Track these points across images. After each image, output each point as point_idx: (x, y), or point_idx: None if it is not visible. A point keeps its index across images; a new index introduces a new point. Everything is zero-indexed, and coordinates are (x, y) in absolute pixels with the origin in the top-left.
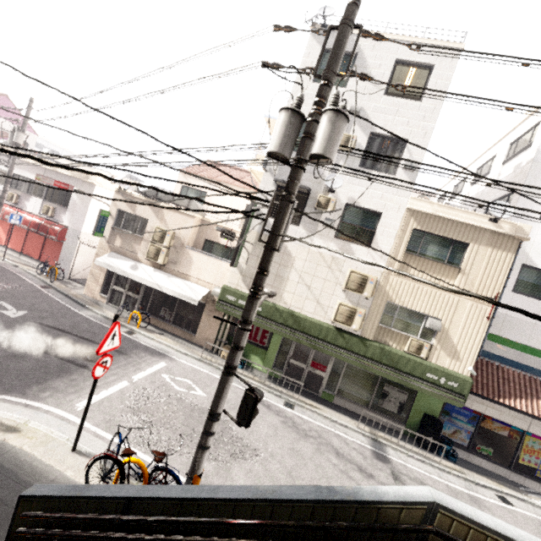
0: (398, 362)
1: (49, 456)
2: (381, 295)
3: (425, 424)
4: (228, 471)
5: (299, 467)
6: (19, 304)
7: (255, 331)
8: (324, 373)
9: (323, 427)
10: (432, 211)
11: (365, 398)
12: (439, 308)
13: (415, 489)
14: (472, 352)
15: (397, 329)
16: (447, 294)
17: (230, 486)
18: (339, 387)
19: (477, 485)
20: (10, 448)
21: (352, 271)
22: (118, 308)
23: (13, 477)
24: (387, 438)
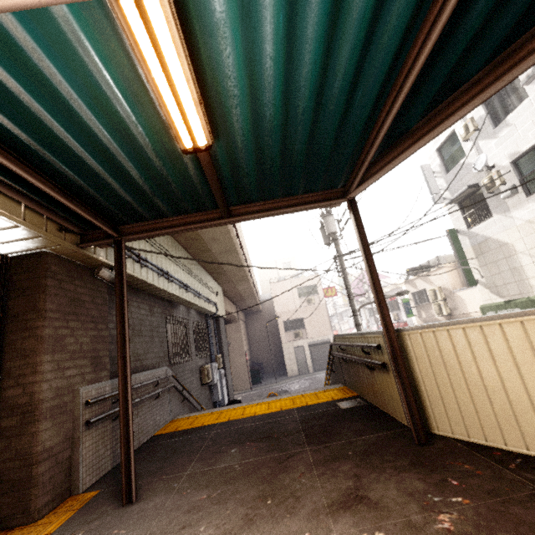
0: None
1: None
2: None
3: None
4: None
5: None
6: None
7: None
8: None
9: None
10: None
11: None
12: None
13: None
14: None
15: None
16: None
17: None
18: None
19: None
20: None
21: None
22: None
23: None
24: None
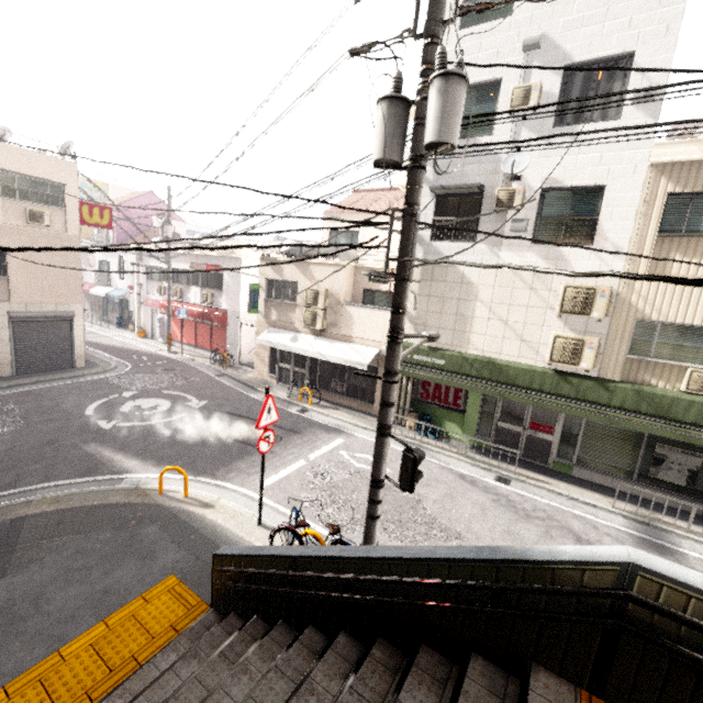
0: (670, 408)
1: (239, 529)
2: (624, 311)
3: None
4: None
5: None
6: (200, 395)
7: (445, 392)
8: (551, 436)
9: (555, 506)
10: (701, 155)
11: (625, 467)
12: None
13: (606, 548)
14: None
15: (662, 358)
16: None
17: (385, 547)
18: (578, 454)
19: None
20: (208, 521)
21: (566, 286)
22: (288, 387)
23: (213, 545)
24: (669, 522)
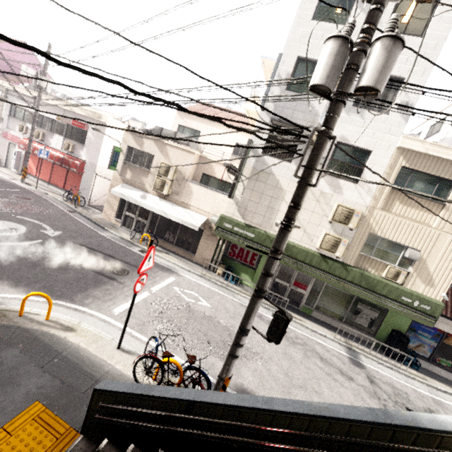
0: (376, 286)
1: (101, 352)
2: (365, 227)
3: (393, 338)
4: (238, 370)
5: (293, 368)
6: (55, 226)
7: (246, 254)
8: (304, 291)
9: (306, 336)
10: (423, 150)
11: (340, 313)
12: (419, 240)
13: None
14: (446, 280)
15: (377, 257)
16: (429, 228)
17: (282, 399)
18: (317, 303)
19: (438, 390)
20: (71, 344)
21: (339, 205)
22: (131, 231)
23: (77, 368)
24: (359, 347)
